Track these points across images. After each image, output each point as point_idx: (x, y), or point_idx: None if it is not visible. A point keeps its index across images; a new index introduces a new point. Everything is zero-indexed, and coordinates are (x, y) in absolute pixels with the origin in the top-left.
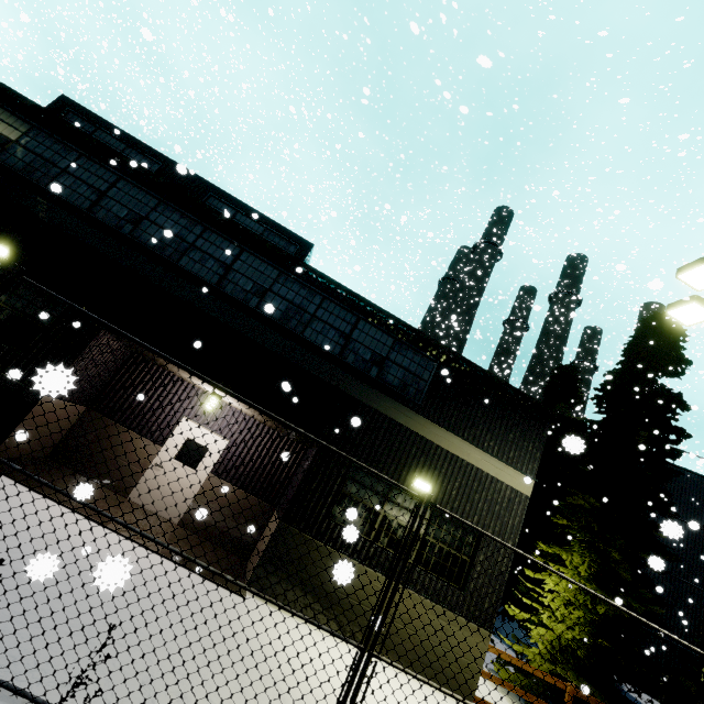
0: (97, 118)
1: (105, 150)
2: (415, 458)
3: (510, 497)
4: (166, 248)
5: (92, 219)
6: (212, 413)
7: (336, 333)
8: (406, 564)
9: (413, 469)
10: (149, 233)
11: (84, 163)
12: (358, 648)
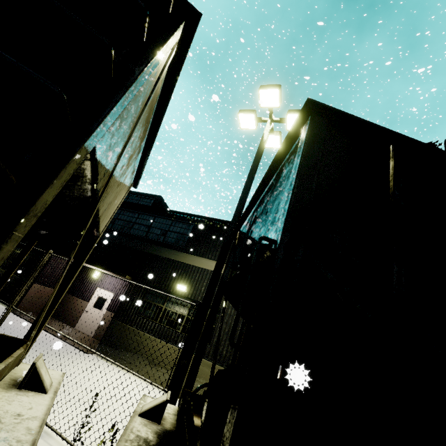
0: None
1: None
2: (180, 275)
3: None
4: None
5: None
6: (109, 282)
7: (144, 227)
8: (34, 276)
9: (179, 280)
10: None
11: None
12: (8, 305)
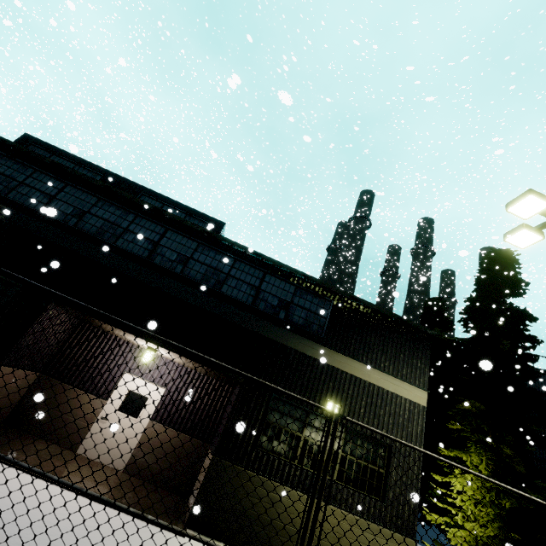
0: (52, 147)
1: (54, 165)
2: (325, 384)
3: (410, 409)
4: (105, 233)
5: (44, 216)
6: (150, 365)
7: (247, 287)
8: (325, 480)
9: (324, 394)
10: (90, 223)
11: (38, 176)
12: None
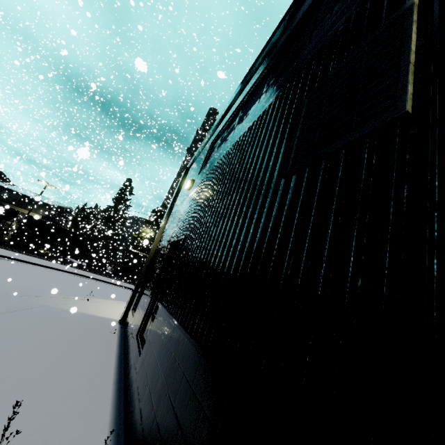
0: None
1: None
2: None
3: None
4: None
5: None
6: None
7: None
8: None
9: None
10: None
11: None
12: None
